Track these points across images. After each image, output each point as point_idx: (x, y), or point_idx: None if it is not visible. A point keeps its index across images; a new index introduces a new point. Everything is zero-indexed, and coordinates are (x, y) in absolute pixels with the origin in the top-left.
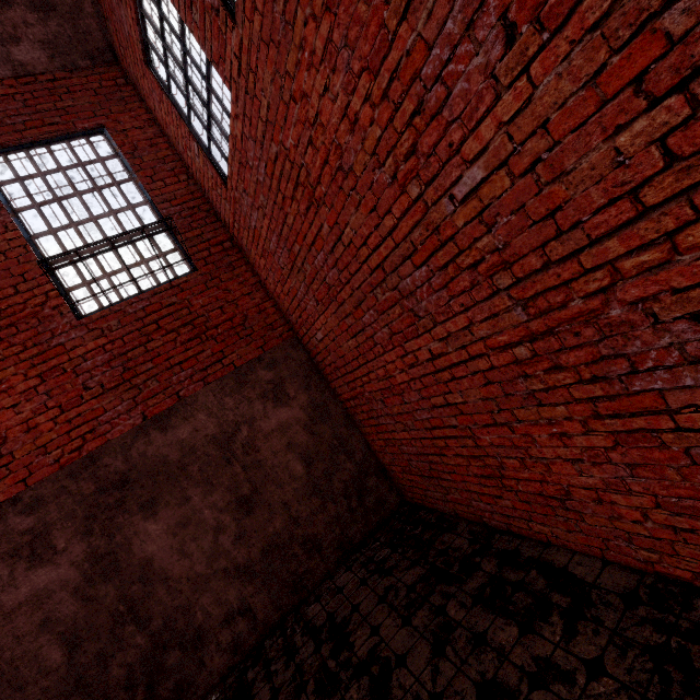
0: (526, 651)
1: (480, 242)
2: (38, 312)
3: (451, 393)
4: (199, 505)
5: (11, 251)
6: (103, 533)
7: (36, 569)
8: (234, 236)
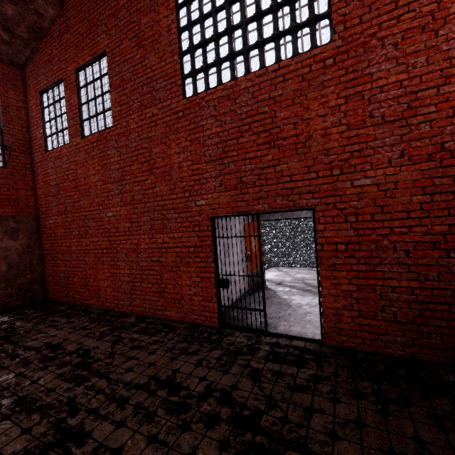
0: (66, 321)
1: (107, 225)
2: None
3: (86, 257)
4: None
5: None
6: None
7: None
8: (34, 165)
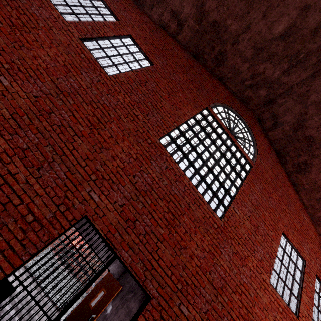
0: None
1: None
2: None
3: None
4: None
5: None
6: None
7: None
8: None
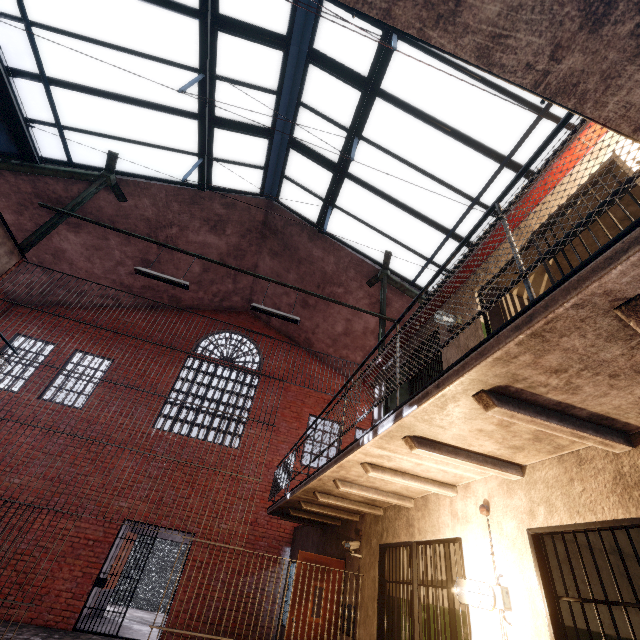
0: None
1: (2, 491)
2: None
3: None
4: None
5: None
6: None
7: None
8: None
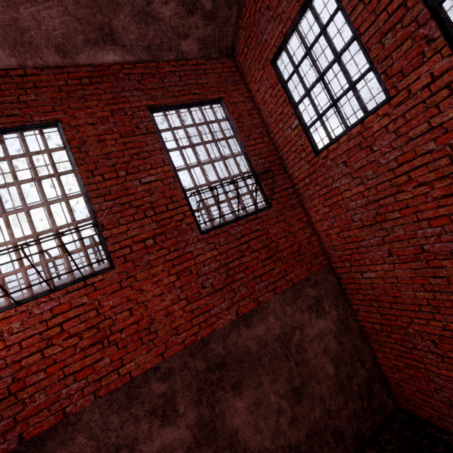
0: None
1: None
2: (178, 226)
3: None
4: (268, 390)
5: (166, 179)
6: (207, 404)
7: (165, 427)
8: (296, 185)
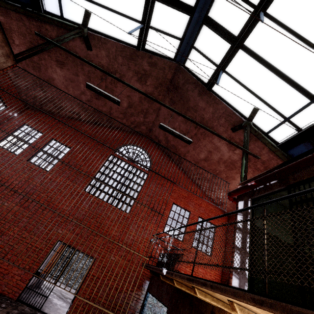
0: None
1: None
2: None
3: None
4: None
5: None
6: None
7: None
8: None
